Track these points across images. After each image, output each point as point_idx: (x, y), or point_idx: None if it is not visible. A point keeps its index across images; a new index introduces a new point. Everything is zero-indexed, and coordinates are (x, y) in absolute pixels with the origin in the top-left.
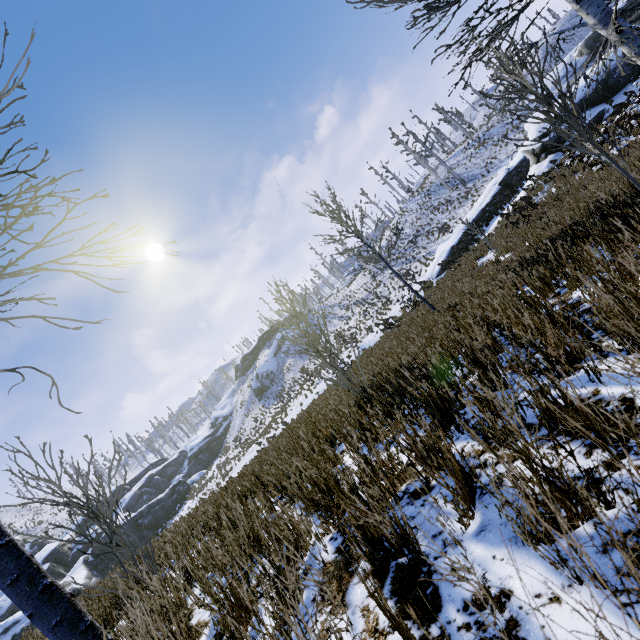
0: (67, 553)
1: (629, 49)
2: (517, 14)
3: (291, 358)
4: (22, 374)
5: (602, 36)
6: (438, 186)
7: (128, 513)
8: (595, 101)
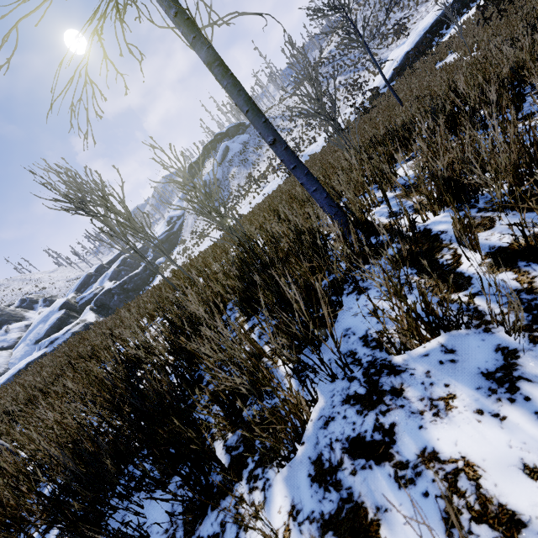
0: (75, 305)
1: None
2: None
3: (235, 167)
4: (266, 19)
5: None
6: None
7: (114, 281)
8: None
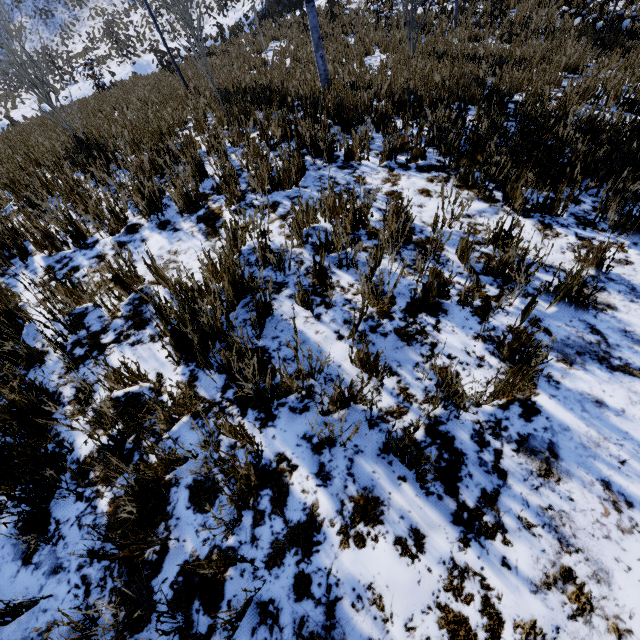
0: None
1: None
2: None
3: (26, 16)
4: None
5: None
6: None
7: None
8: None
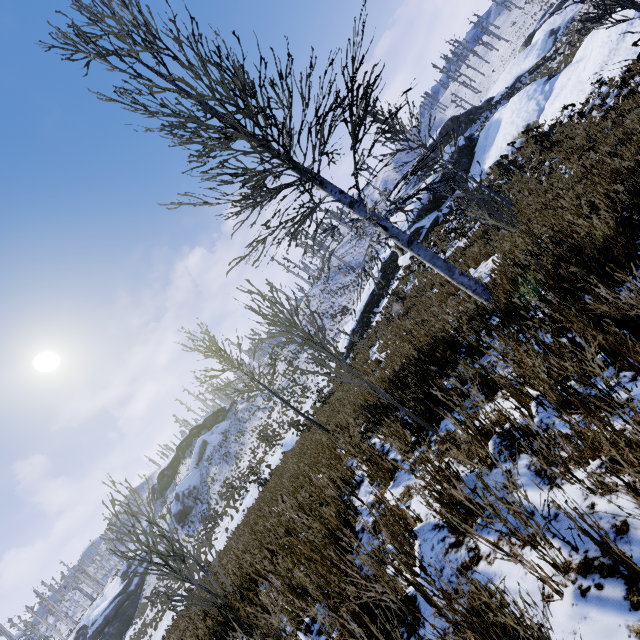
0: None
1: (397, 241)
2: (311, 211)
3: (215, 465)
4: None
5: (427, 159)
6: (334, 272)
7: None
8: (431, 209)
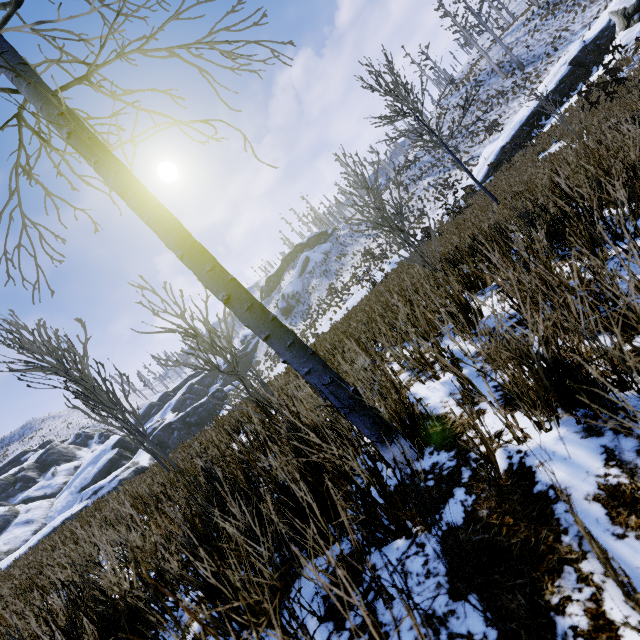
0: (130, 442)
1: None
2: None
3: (316, 278)
4: (214, 127)
5: None
6: (489, 74)
7: (176, 413)
8: None
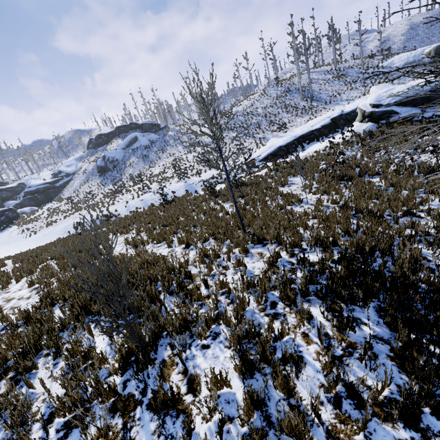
0: None
1: None
2: None
3: (136, 157)
4: None
5: None
6: (296, 89)
7: None
8: (417, 103)
